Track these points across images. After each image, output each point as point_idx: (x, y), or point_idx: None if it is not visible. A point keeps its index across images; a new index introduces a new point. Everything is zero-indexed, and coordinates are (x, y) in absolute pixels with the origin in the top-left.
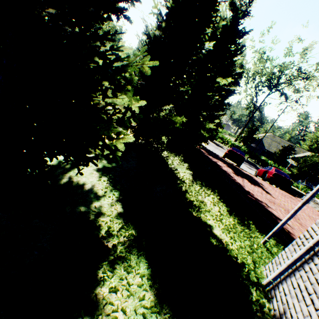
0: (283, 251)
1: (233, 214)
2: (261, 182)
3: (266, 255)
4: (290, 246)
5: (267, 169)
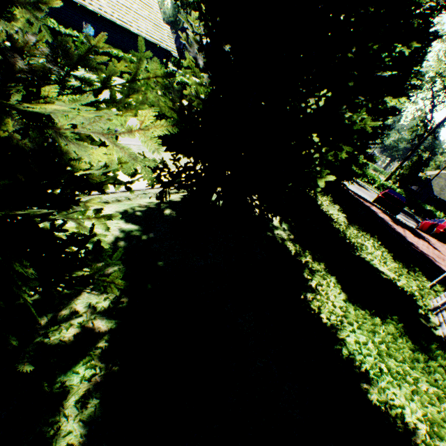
0: None
1: (396, 259)
2: (427, 237)
3: (433, 295)
4: None
5: (436, 222)
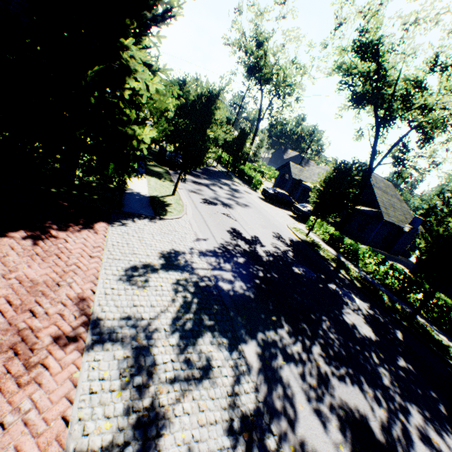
0: None
1: None
2: None
3: None
4: None
5: None
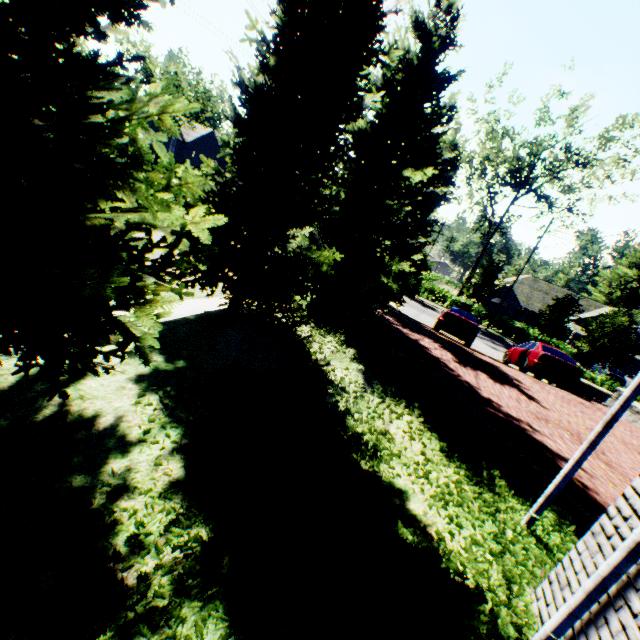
0: (574, 550)
1: (454, 456)
2: (517, 376)
3: (537, 556)
4: (589, 537)
5: (527, 348)
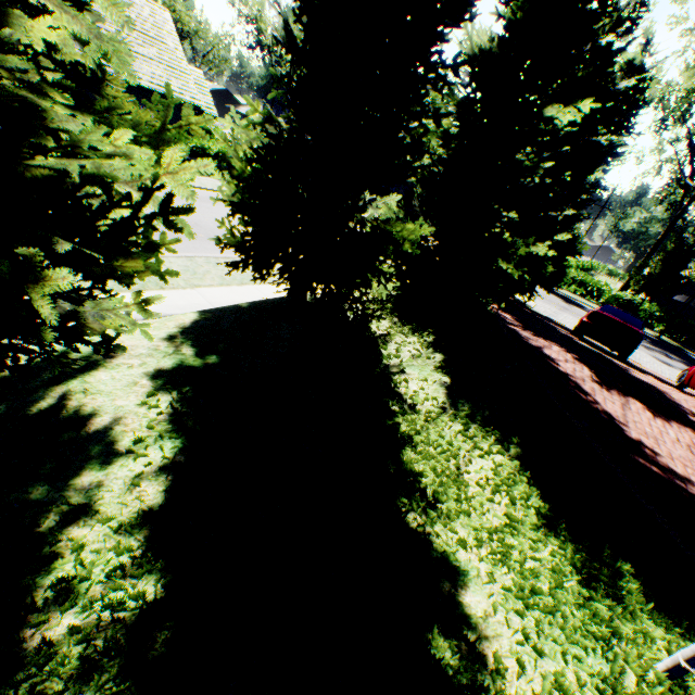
0: None
1: (559, 527)
2: None
3: None
4: None
5: None
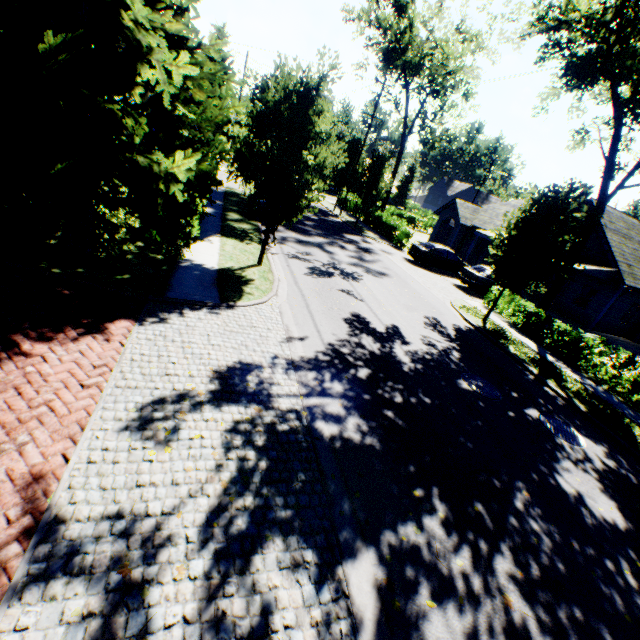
0: None
1: None
2: None
3: None
4: None
5: None
